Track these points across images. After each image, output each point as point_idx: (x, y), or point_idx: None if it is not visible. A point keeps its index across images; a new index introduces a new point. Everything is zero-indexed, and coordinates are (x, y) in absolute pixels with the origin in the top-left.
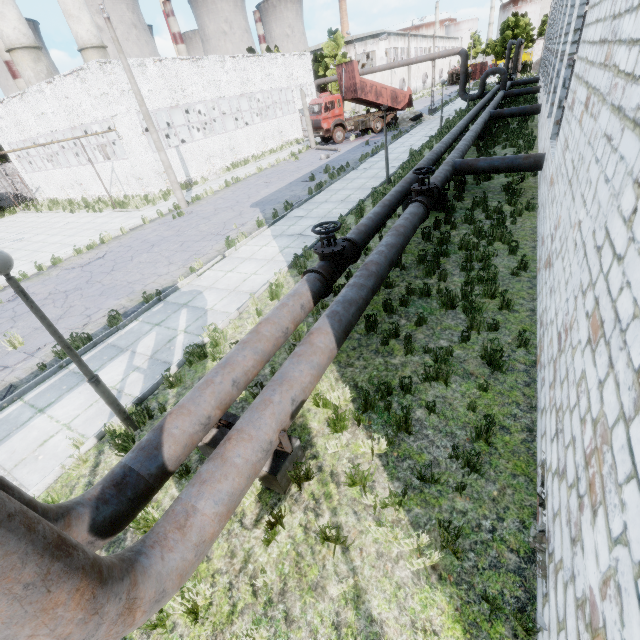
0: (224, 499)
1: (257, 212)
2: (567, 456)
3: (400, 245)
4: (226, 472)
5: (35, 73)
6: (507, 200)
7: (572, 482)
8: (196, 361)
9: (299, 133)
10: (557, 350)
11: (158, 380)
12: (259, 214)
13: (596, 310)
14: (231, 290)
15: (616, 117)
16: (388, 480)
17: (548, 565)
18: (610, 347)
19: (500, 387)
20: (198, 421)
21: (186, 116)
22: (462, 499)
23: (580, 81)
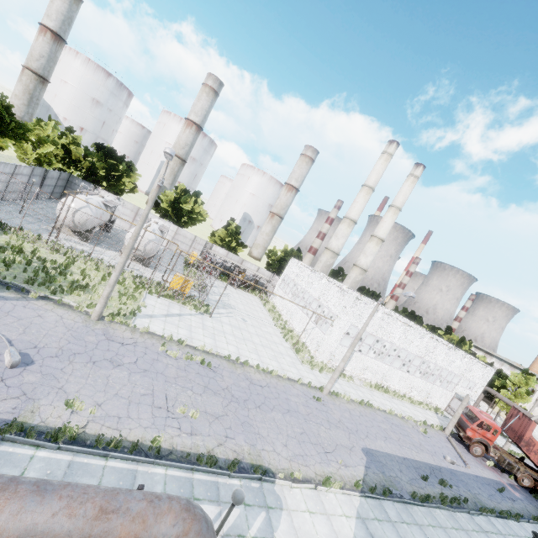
0: None
1: (363, 463)
2: None
3: None
4: None
5: (326, 260)
6: None
7: None
8: None
9: (443, 404)
10: None
11: None
12: (363, 467)
13: None
14: (298, 537)
15: None
16: None
17: None
18: None
19: None
20: None
21: None
22: None
23: None
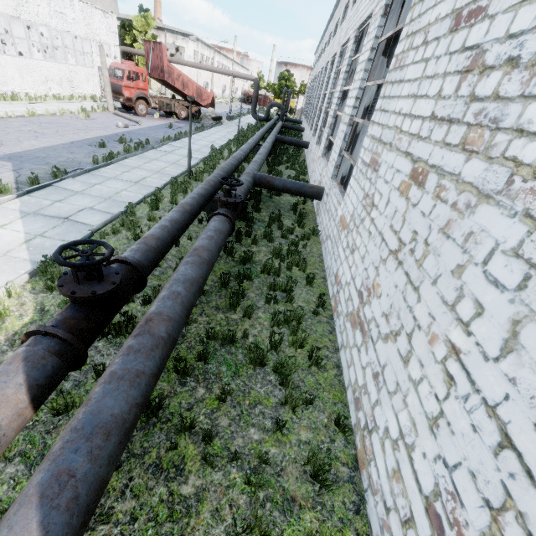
0: None
1: (6, 169)
2: None
3: (203, 278)
4: None
5: None
6: (296, 221)
7: None
8: None
9: (96, 90)
10: None
11: None
12: (9, 173)
13: None
14: None
15: None
16: None
17: None
18: None
19: (330, 524)
20: None
21: None
22: None
23: (388, 146)
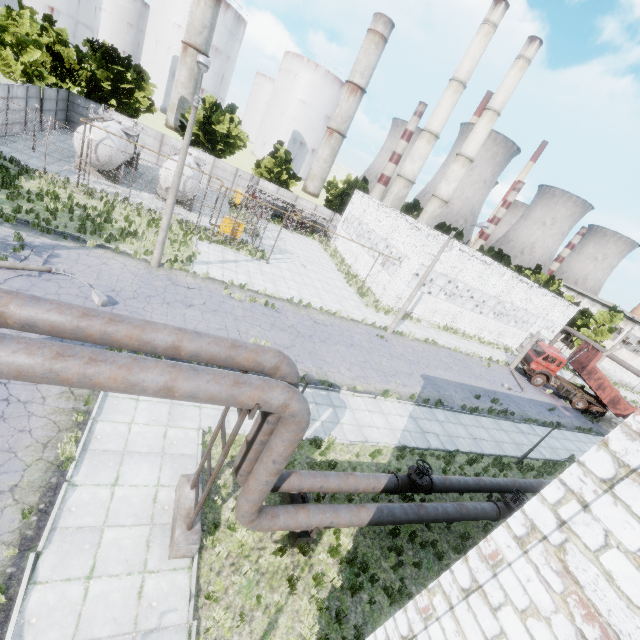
0: (286, 524)
1: (420, 384)
2: None
3: (453, 517)
4: (294, 517)
5: (398, 191)
6: None
7: None
8: (313, 445)
9: (515, 344)
10: None
11: None
12: (419, 387)
13: None
14: (359, 424)
15: None
16: (326, 597)
17: None
18: None
19: None
20: (300, 486)
21: None
22: None
23: None
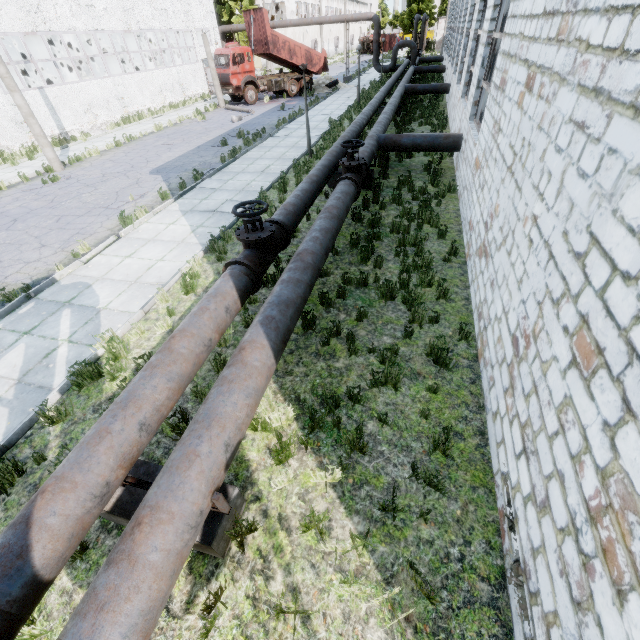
0: (137, 624)
1: (159, 181)
2: (550, 489)
3: (335, 230)
4: (137, 581)
5: None
6: (430, 180)
7: (565, 527)
8: (88, 383)
9: (204, 88)
10: (513, 354)
11: (31, 416)
12: (162, 183)
13: (585, 330)
14: (131, 282)
15: (592, 100)
16: (346, 516)
17: (530, 605)
18: (624, 387)
19: (448, 387)
20: (90, 495)
21: (52, 49)
22: (427, 526)
23: (513, 59)
